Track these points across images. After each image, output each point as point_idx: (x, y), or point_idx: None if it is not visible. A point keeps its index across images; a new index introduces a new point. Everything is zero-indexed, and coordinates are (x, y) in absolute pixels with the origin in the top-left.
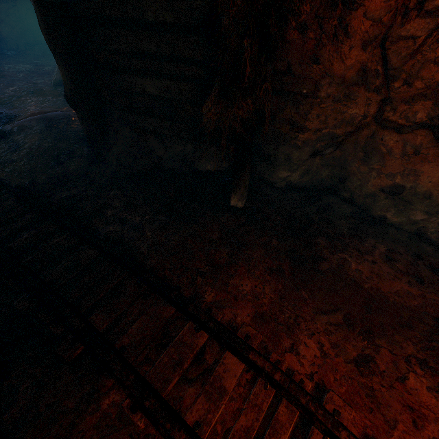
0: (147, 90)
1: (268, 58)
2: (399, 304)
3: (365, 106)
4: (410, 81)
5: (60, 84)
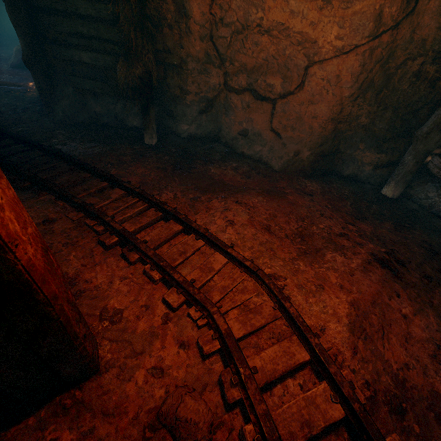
0: (84, 60)
1: (150, 41)
2: (230, 185)
3: (217, 78)
4: (233, 62)
5: (17, 67)
